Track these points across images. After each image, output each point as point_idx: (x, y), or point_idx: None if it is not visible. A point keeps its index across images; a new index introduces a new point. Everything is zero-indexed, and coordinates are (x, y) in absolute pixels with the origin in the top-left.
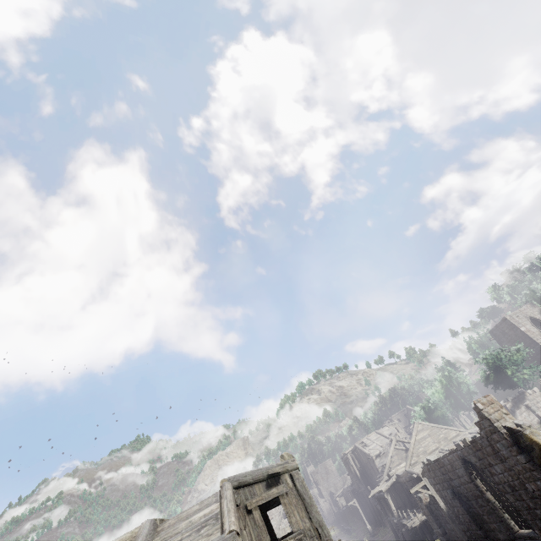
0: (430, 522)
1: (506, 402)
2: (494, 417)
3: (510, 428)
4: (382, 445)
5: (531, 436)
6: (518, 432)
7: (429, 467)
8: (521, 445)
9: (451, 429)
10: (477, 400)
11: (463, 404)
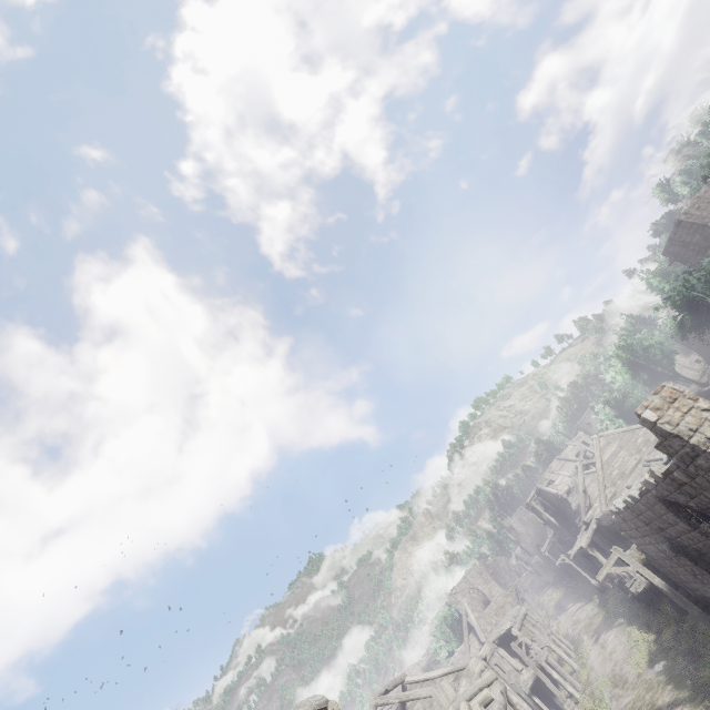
0: None
1: None
2: (686, 426)
3: None
4: (570, 474)
5: None
6: None
7: (622, 516)
8: None
9: None
10: (641, 406)
11: (662, 374)
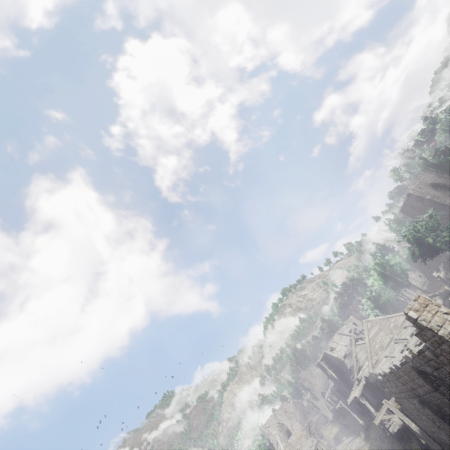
0: None
1: (439, 272)
2: (435, 323)
3: None
4: (346, 344)
5: None
6: None
7: (387, 377)
8: None
9: (398, 316)
10: (406, 308)
11: (401, 283)
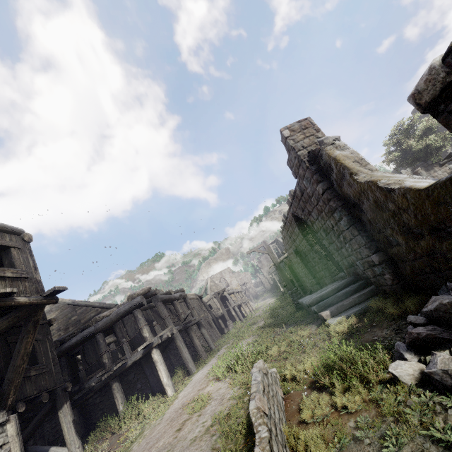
0: (293, 279)
1: None
2: (302, 144)
3: (313, 150)
4: None
5: (329, 150)
6: (319, 152)
7: (283, 234)
8: (324, 172)
9: None
10: (285, 127)
11: None
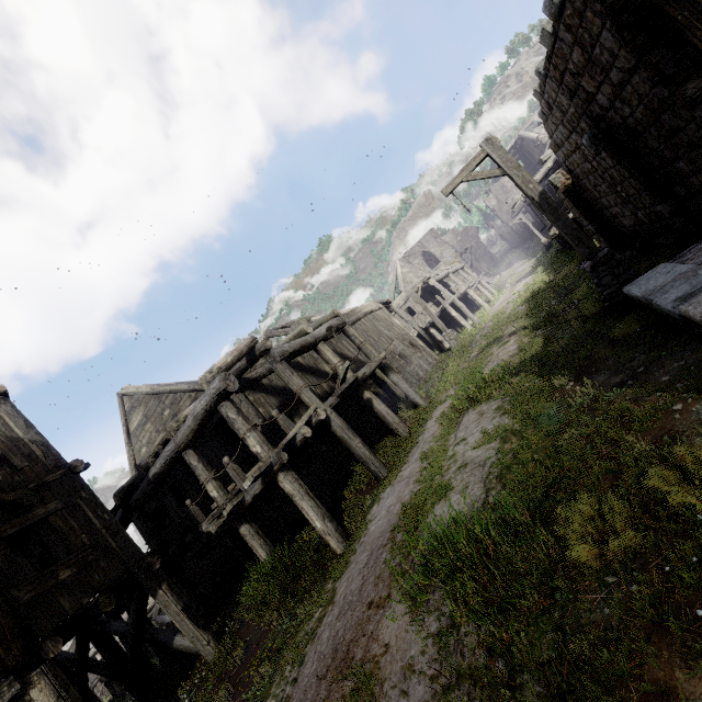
0: (578, 219)
1: None
2: None
3: None
4: None
5: None
6: None
7: (547, 96)
8: None
9: None
10: None
11: None
